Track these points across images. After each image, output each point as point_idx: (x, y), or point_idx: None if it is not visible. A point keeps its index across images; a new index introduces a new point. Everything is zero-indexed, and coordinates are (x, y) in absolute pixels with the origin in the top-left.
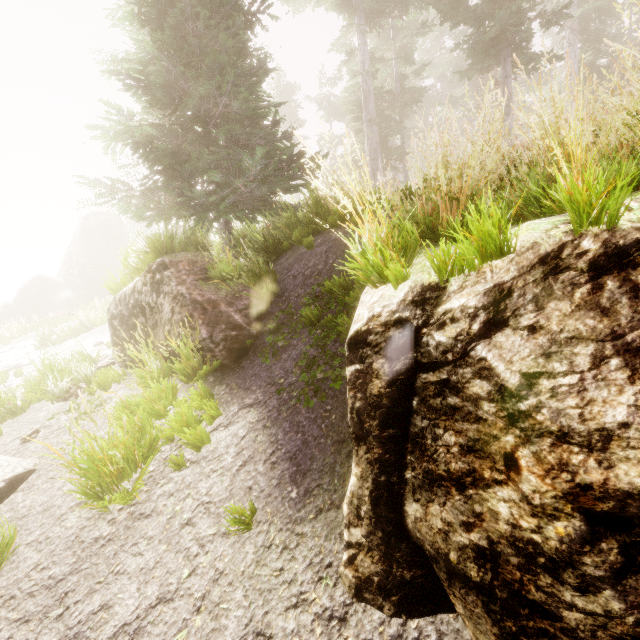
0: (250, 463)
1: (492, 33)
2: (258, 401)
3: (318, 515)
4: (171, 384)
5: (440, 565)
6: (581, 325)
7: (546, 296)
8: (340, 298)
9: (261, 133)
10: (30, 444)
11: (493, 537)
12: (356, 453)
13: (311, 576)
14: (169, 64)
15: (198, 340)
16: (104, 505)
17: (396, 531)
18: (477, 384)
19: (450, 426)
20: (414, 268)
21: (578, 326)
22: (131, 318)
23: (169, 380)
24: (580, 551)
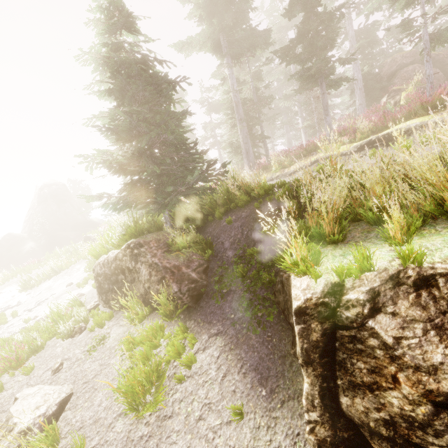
0: (229, 374)
1: (312, 71)
2: (220, 331)
3: (283, 404)
4: (159, 324)
5: (365, 429)
6: (415, 314)
7: (396, 297)
8: (259, 260)
9: (187, 151)
10: (60, 374)
11: (392, 414)
12: (306, 371)
13: (289, 442)
14: (132, 121)
15: (172, 293)
16: (143, 414)
17: (337, 412)
18: (372, 340)
19: (360, 359)
20: (321, 268)
21: (414, 314)
22: (113, 276)
23: (149, 317)
24: (432, 419)
